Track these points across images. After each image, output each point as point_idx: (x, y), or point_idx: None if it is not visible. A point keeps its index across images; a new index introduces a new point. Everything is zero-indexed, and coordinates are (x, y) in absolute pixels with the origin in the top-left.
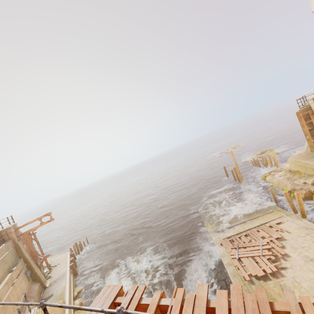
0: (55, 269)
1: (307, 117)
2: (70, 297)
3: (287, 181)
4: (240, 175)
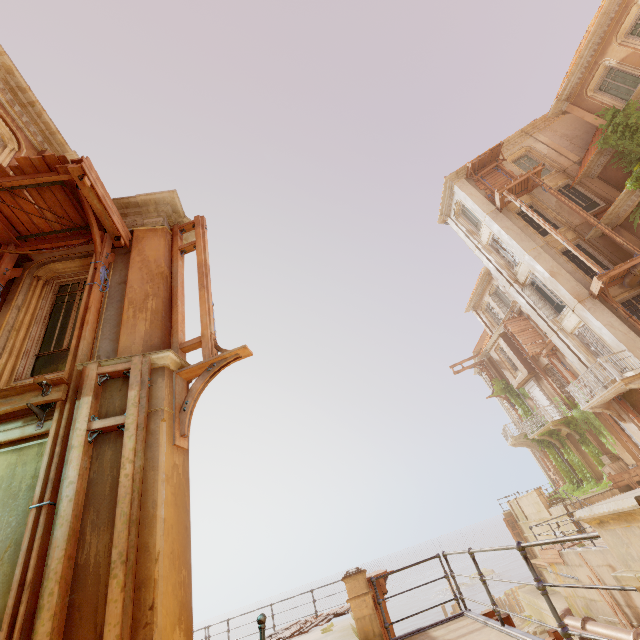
0: None
1: (514, 525)
2: None
3: None
4: None
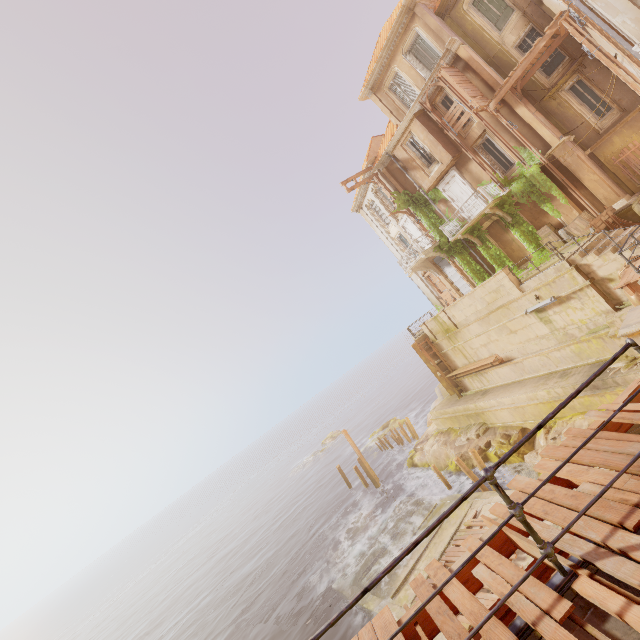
0: None
1: (428, 348)
2: None
3: (446, 447)
4: (373, 473)
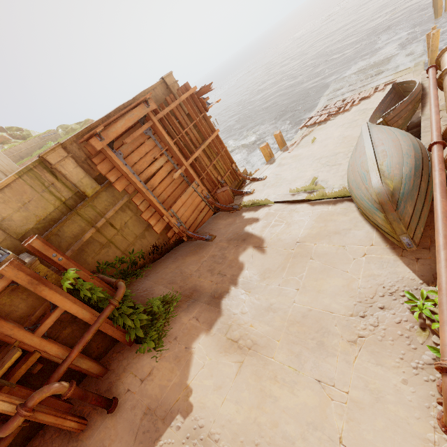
0: None
1: None
2: None
3: None
4: None
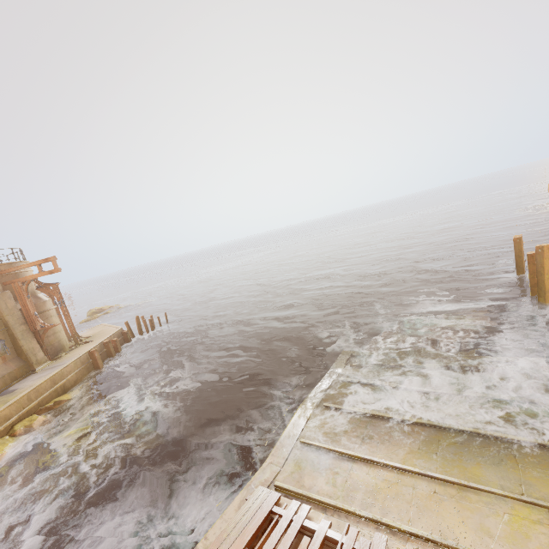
0: (79, 347)
1: None
2: (22, 408)
3: None
4: None
